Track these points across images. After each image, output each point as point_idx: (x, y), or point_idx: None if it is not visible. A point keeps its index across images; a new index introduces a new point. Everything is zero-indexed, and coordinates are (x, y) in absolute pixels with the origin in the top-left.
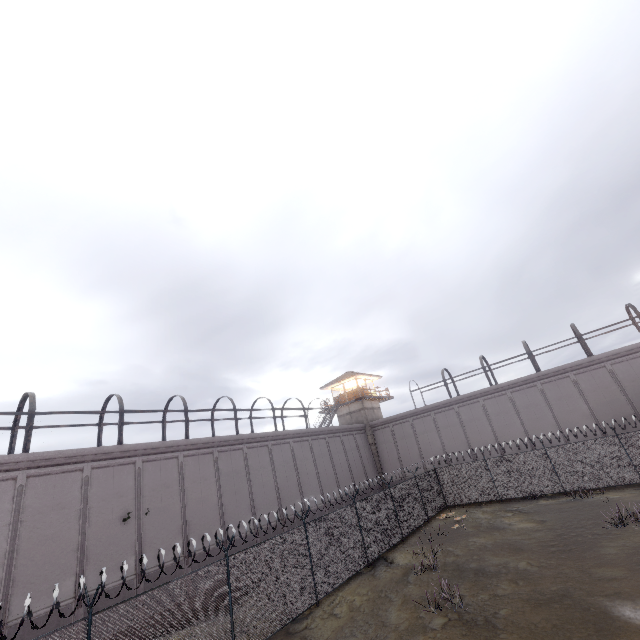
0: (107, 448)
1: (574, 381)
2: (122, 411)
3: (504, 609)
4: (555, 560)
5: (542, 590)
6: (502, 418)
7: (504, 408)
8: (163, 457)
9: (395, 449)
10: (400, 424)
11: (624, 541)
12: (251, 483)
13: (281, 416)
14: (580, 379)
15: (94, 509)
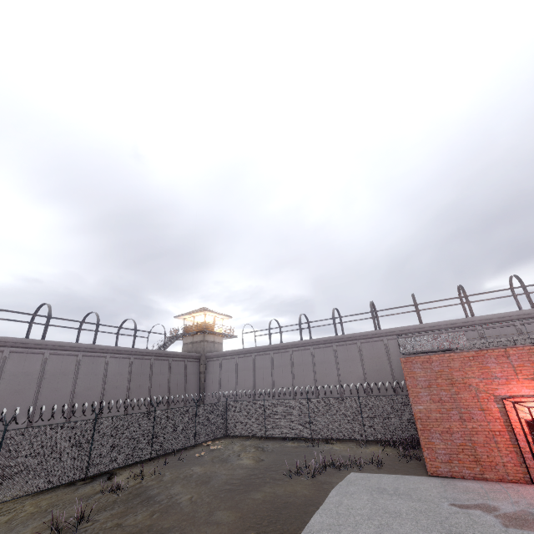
0: None
1: (359, 348)
2: None
3: None
4: (212, 498)
5: (157, 526)
6: (302, 368)
7: (306, 360)
8: None
9: (218, 380)
10: (228, 359)
11: (280, 489)
12: (41, 386)
13: (117, 333)
14: (364, 347)
15: None
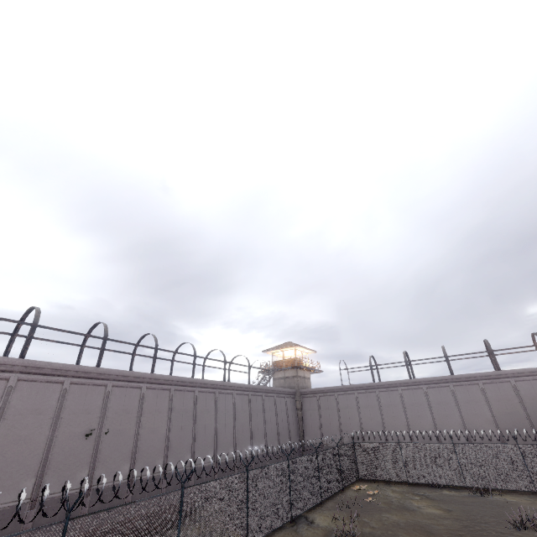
0: (87, 368)
1: (482, 389)
2: (106, 338)
3: None
4: None
5: None
6: (416, 409)
7: (419, 400)
8: (130, 385)
9: (318, 417)
10: (326, 396)
11: None
12: (196, 423)
13: (228, 369)
14: (487, 388)
15: (64, 420)
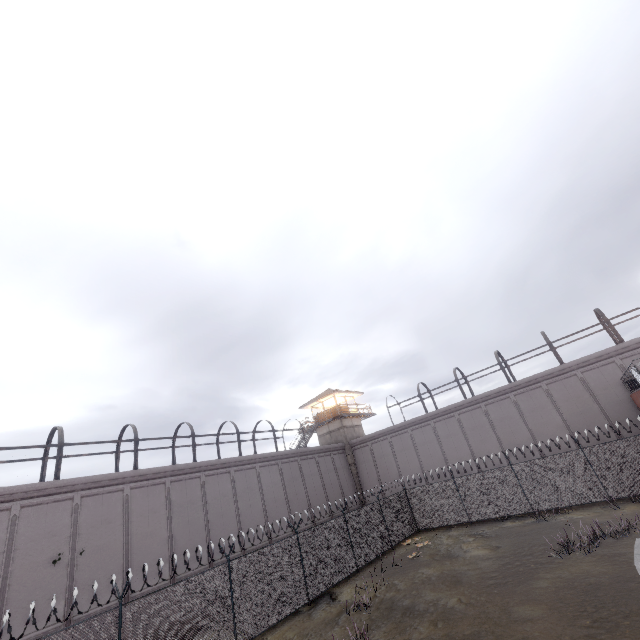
0: (40, 484)
1: (546, 391)
2: (61, 444)
3: None
4: (486, 596)
5: (456, 634)
6: (478, 433)
7: (479, 422)
8: (106, 491)
9: (374, 469)
10: (379, 442)
11: (562, 572)
12: (208, 513)
13: (252, 439)
14: (552, 389)
15: (20, 551)
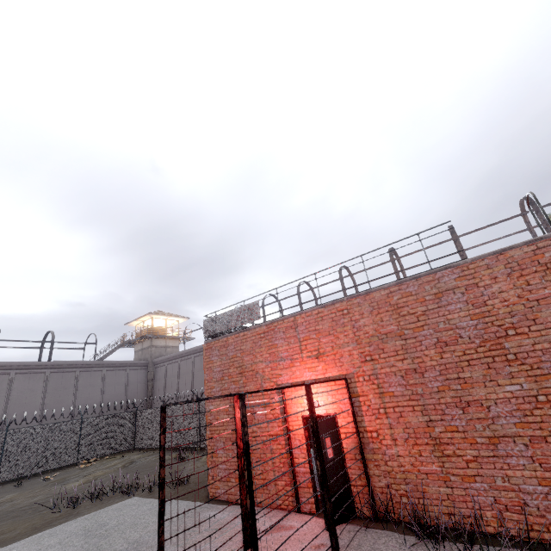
0: None
1: None
2: None
3: None
4: None
5: None
6: None
7: None
8: None
9: (164, 387)
10: (172, 364)
11: (5, 527)
12: None
13: (40, 347)
14: None
15: None
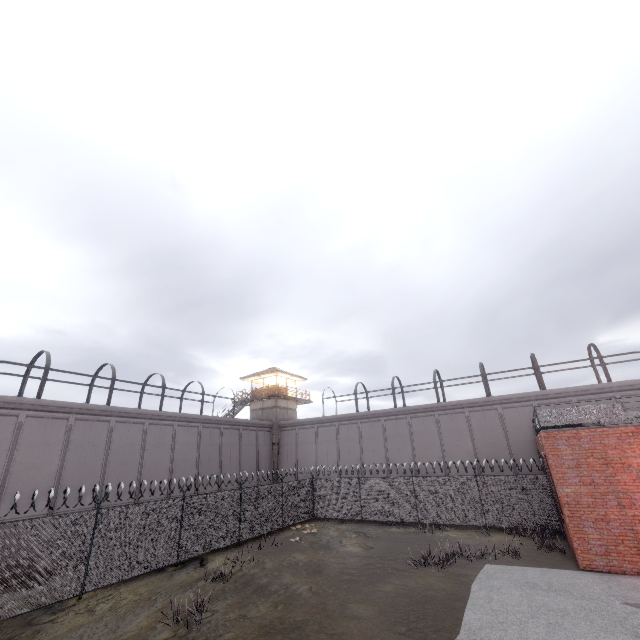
0: None
1: (467, 418)
2: None
3: (232, 633)
4: (335, 589)
5: (288, 618)
6: (397, 441)
7: (401, 431)
8: None
9: (295, 453)
10: (306, 429)
11: (410, 580)
12: (108, 459)
13: (181, 397)
14: (473, 417)
15: None
